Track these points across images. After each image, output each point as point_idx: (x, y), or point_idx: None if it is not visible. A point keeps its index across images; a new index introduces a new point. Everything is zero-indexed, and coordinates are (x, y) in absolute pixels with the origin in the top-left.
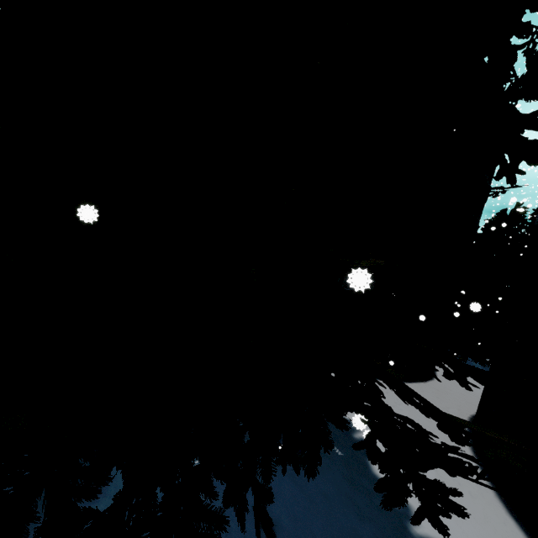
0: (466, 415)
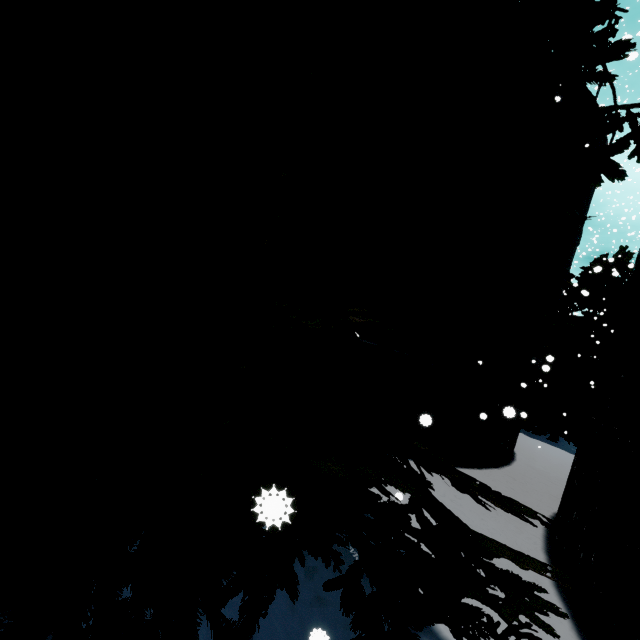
0: (546, 513)
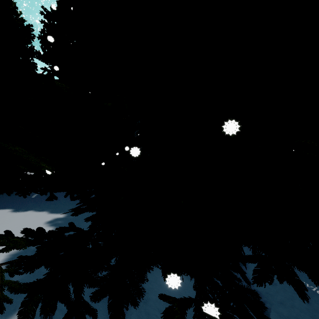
0: None
